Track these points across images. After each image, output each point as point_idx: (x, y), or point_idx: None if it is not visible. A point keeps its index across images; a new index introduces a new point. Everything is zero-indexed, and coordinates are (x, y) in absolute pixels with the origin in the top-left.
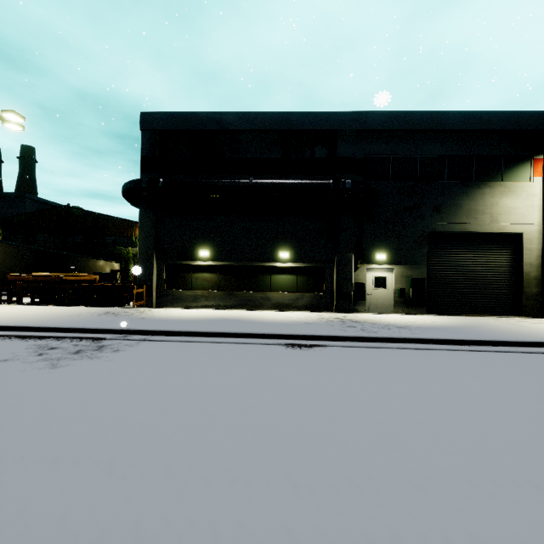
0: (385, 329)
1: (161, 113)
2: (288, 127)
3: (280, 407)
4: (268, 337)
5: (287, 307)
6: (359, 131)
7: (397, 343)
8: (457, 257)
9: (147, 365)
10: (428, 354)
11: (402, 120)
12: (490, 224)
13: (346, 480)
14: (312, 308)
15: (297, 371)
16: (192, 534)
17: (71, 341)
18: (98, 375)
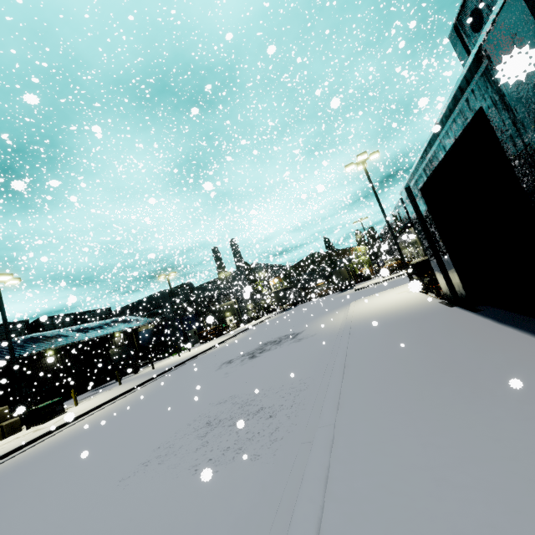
0: None
1: None
2: None
3: None
4: None
5: None
6: None
7: None
8: None
9: None
10: None
11: None
12: None
13: None
14: None
15: None
16: None
17: None
18: None
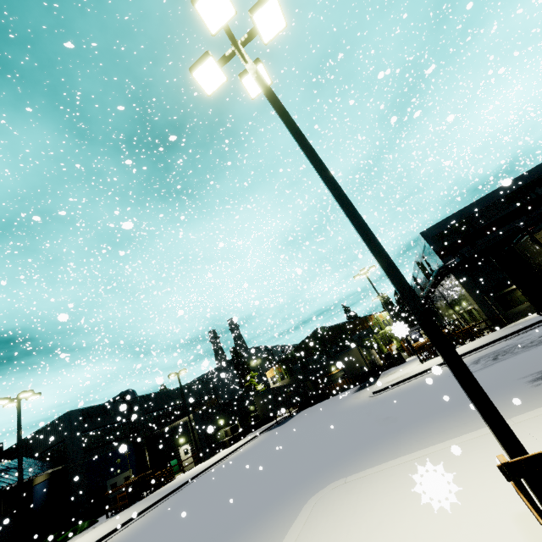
0: None
1: (431, 227)
2: (510, 191)
3: None
4: None
5: None
6: None
7: None
8: None
9: None
10: None
11: None
12: None
13: None
14: None
15: None
16: None
17: None
18: None
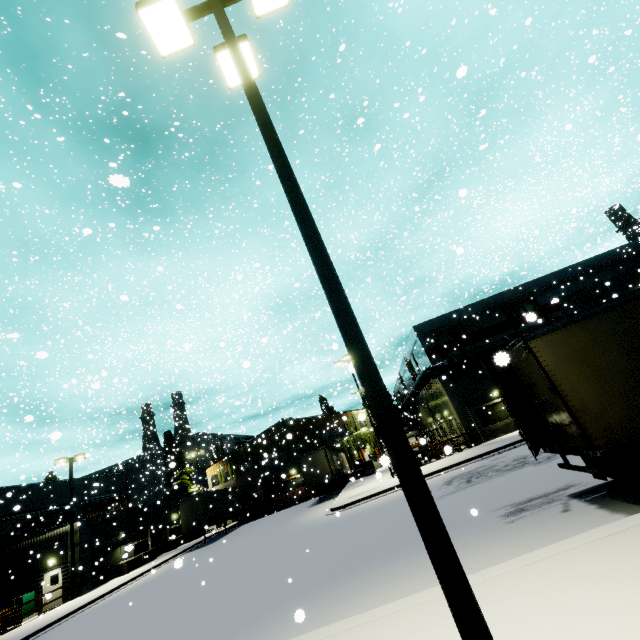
0: None
1: (425, 322)
2: (503, 301)
3: None
4: None
5: None
6: (543, 287)
7: None
8: None
9: None
10: None
11: (565, 273)
12: None
13: None
14: None
15: None
16: None
17: None
18: None
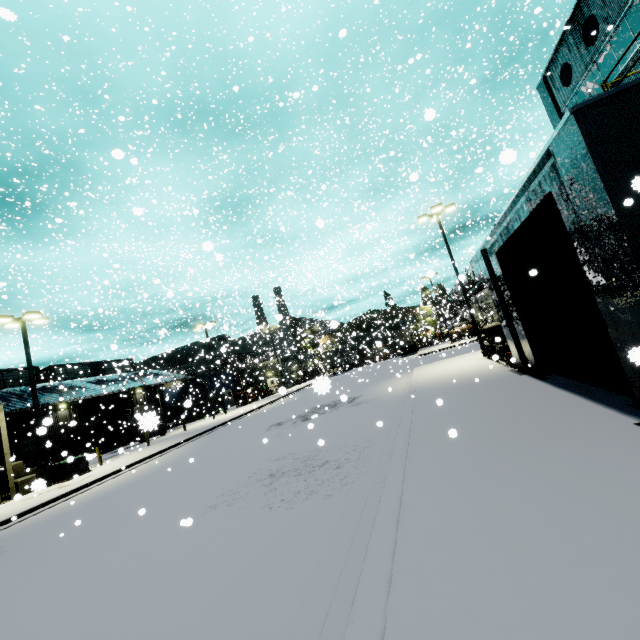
0: None
1: None
2: None
3: None
4: None
5: None
6: None
7: None
8: None
9: None
10: None
11: None
12: None
13: None
14: None
15: None
16: None
17: None
18: None
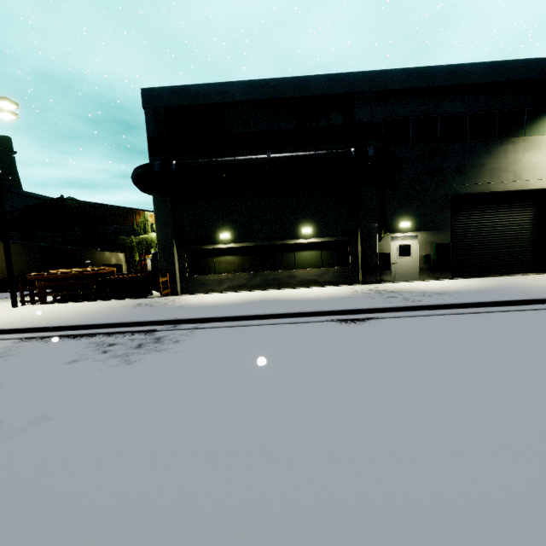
0: (426, 296)
1: (164, 88)
2: (301, 94)
3: (383, 382)
4: (317, 315)
5: (313, 283)
6: (376, 92)
7: (446, 310)
8: (480, 219)
9: (219, 353)
10: (482, 317)
11: (421, 77)
12: (513, 182)
13: (501, 446)
14: (338, 282)
15: (370, 345)
16: (398, 510)
17: (124, 336)
18: (179, 367)
